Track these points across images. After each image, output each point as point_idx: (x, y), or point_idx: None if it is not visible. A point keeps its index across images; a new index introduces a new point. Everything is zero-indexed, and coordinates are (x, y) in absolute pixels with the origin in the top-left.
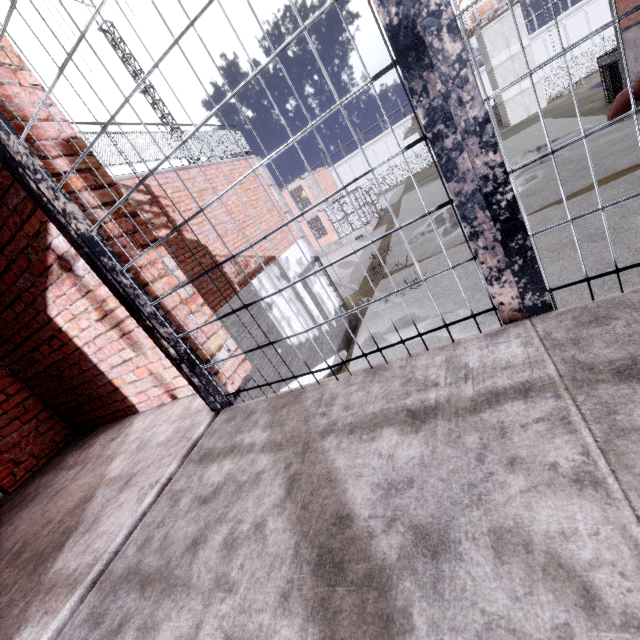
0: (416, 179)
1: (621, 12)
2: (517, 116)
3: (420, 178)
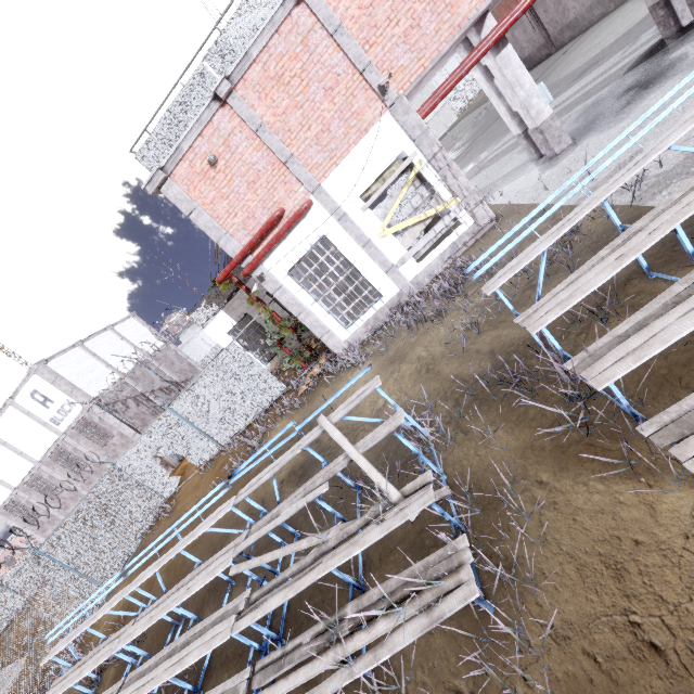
0: None
1: None
2: (439, 131)
3: None
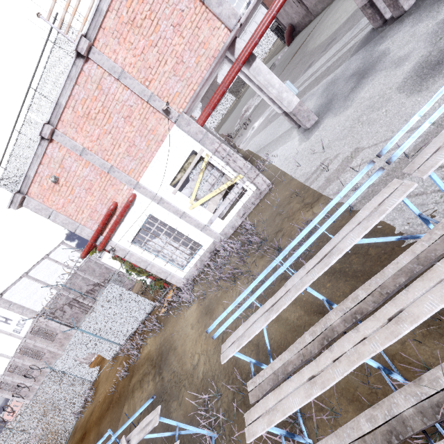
0: (220, 125)
1: (267, 5)
2: None
3: (221, 124)
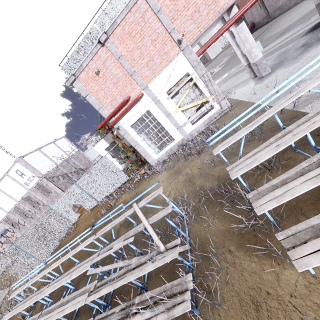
0: None
1: (239, 6)
2: (213, 56)
3: None
